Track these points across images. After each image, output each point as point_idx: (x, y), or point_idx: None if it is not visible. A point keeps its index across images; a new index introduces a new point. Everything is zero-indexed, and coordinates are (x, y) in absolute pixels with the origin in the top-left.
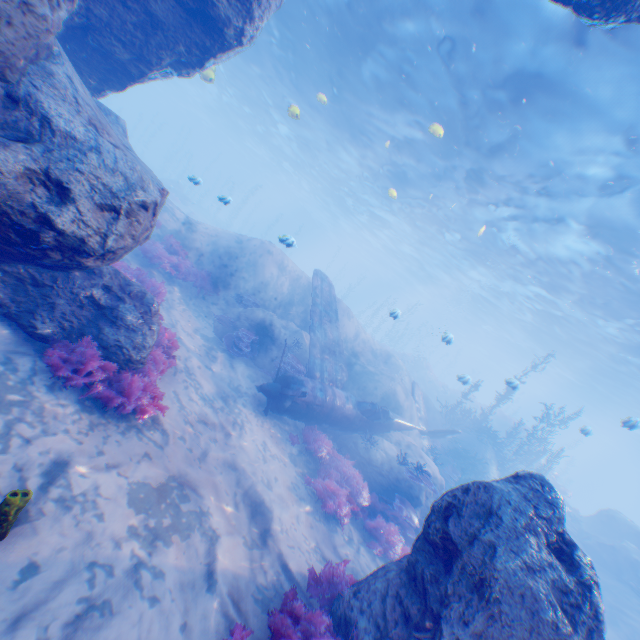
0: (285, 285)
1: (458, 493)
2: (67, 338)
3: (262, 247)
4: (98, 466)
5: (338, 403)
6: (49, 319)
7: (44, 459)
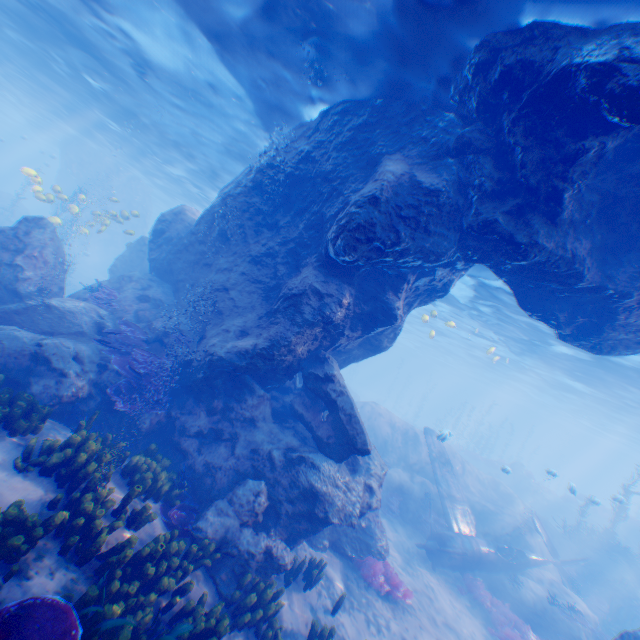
0: (398, 438)
1: (617, 639)
2: (356, 552)
3: (374, 411)
4: (413, 637)
5: (483, 551)
6: (347, 542)
7: (396, 636)
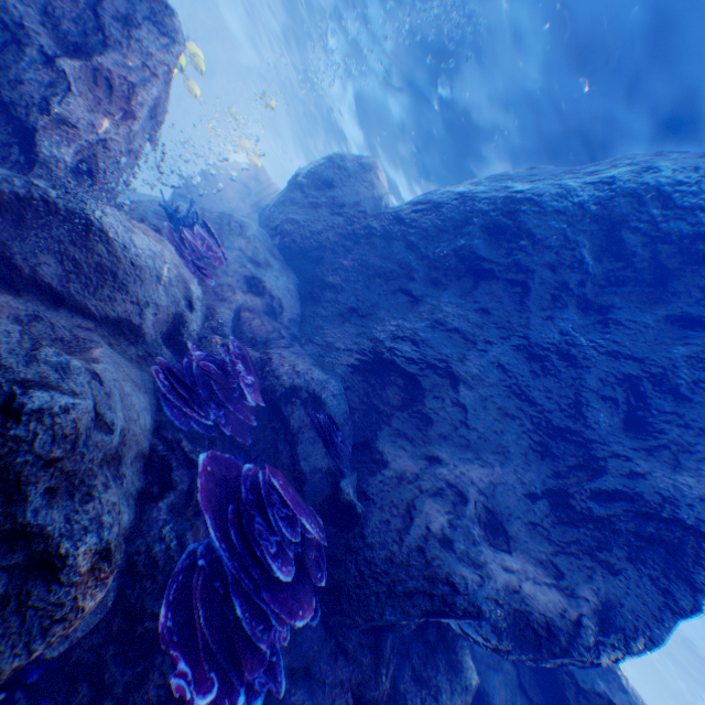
0: None
1: None
2: None
3: None
4: None
5: None
6: None
7: None
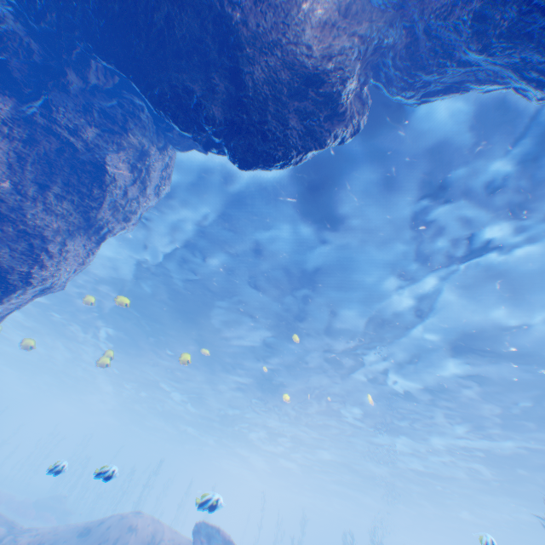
0: None
1: None
2: None
3: (121, 524)
4: None
5: None
6: None
7: None
